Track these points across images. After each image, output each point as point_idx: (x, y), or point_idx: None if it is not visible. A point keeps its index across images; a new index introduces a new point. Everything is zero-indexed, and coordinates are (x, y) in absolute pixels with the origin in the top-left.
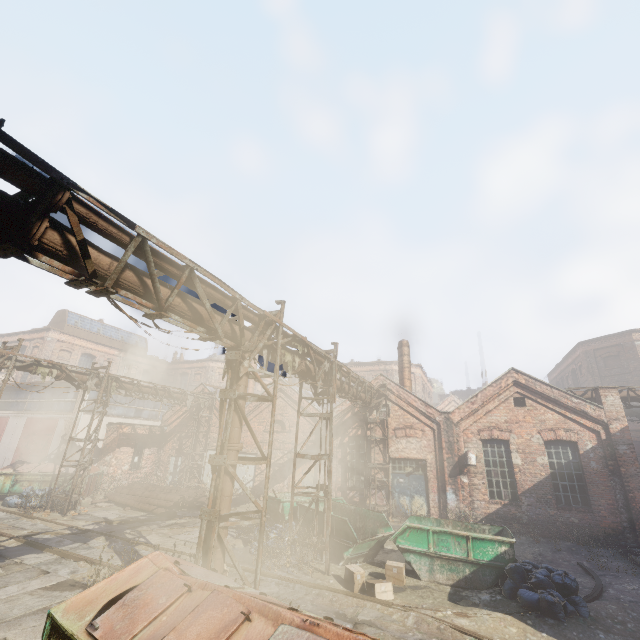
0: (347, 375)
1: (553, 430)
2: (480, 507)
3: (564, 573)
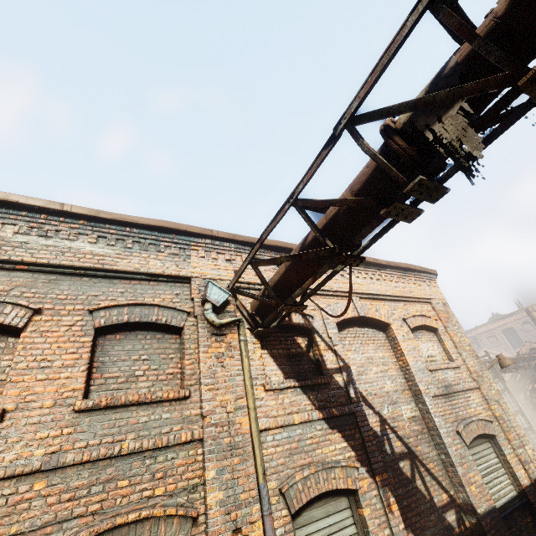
0: None
1: None
2: None
3: None
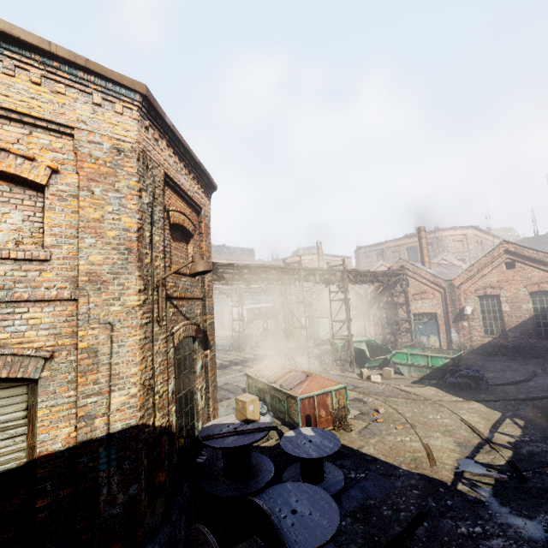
0: (359, 273)
1: (537, 284)
2: (476, 340)
3: (476, 371)
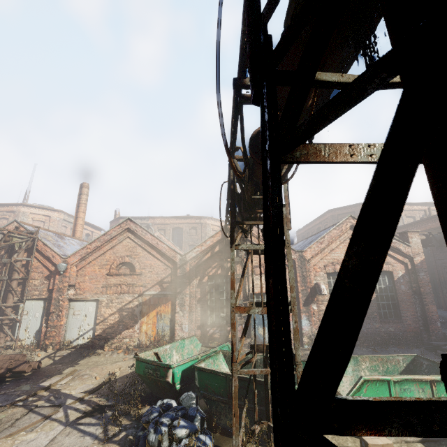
0: None
1: None
2: None
3: None
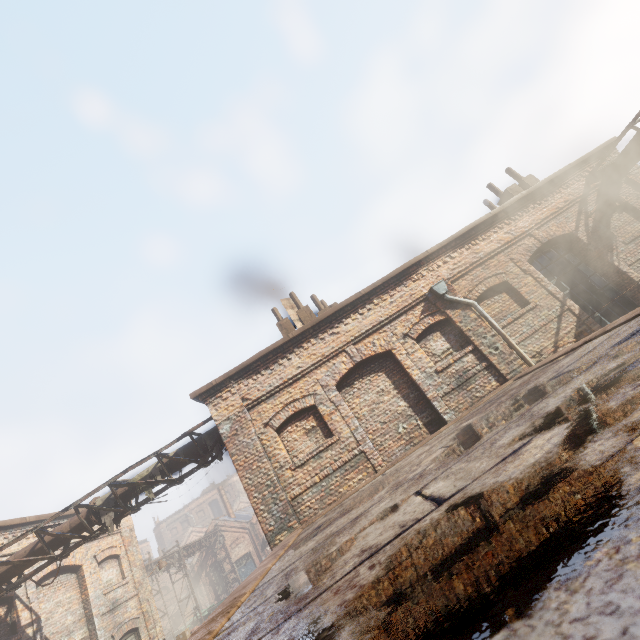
0: (189, 546)
1: None
2: None
3: None
